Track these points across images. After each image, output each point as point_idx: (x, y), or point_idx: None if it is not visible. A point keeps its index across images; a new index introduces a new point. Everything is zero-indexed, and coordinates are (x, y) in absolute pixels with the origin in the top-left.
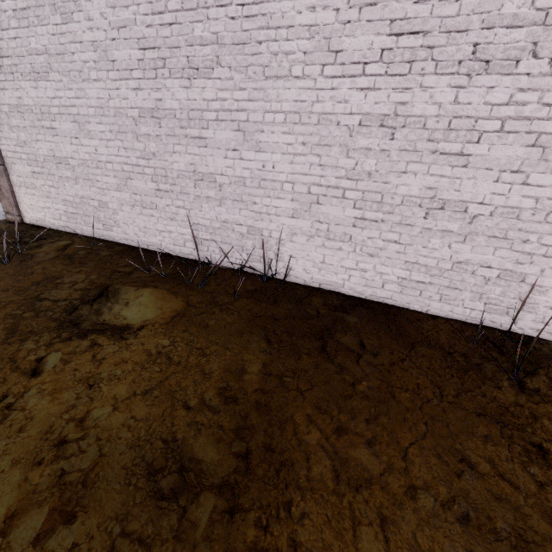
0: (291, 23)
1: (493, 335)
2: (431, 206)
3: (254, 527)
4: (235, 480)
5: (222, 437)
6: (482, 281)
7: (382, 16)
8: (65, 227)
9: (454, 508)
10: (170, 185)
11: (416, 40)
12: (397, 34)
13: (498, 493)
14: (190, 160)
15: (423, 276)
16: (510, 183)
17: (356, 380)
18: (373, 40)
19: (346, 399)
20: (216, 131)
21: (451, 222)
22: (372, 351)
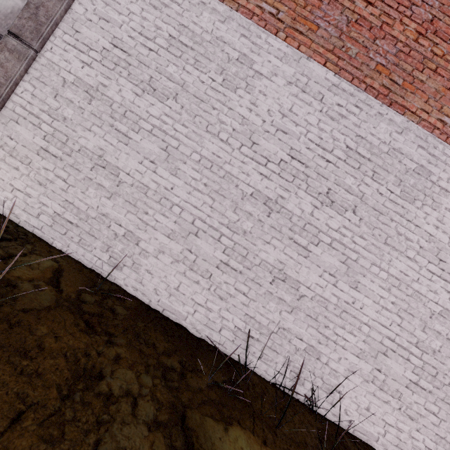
0: (419, 225)
1: None
2: None
3: None
4: None
5: None
6: None
7: None
8: (36, 227)
9: None
10: (243, 267)
11: None
12: None
13: None
14: (281, 258)
15: None
16: None
17: None
18: None
19: None
20: (323, 252)
21: None
22: None
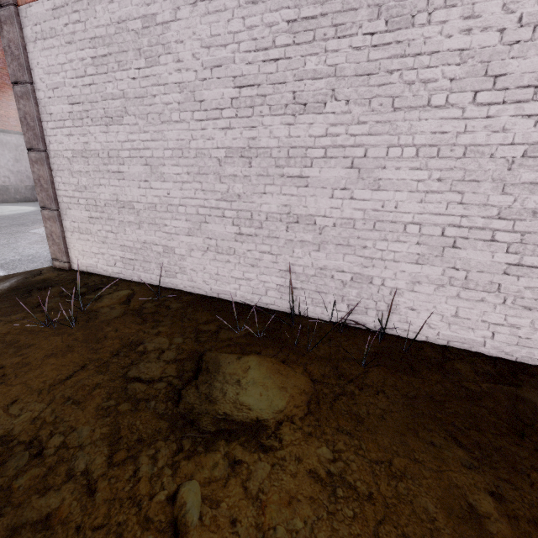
0: (436, 49)
1: None
2: None
3: None
4: None
5: None
6: None
7: None
8: (119, 273)
9: None
10: (255, 229)
11: None
12: None
13: None
14: (284, 201)
15: None
16: None
17: None
18: None
19: None
20: (321, 169)
21: None
22: None
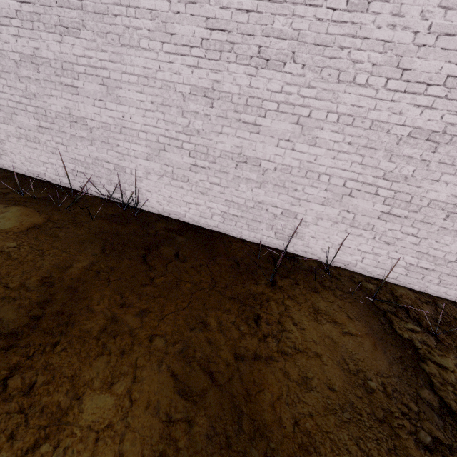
0: (138, 5)
1: (277, 254)
2: (239, 160)
3: (19, 355)
4: (22, 331)
5: (26, 306)
6: (272, 216)
7: (200, 13)
8: None
9: (175, 346)
10: (50, 124)
11: (223, 35)
12: (211, 29)
13: (211, 339)
14: (65, 104)
15: (237, 211)
16: (285, 148)
17: (157, 276)
18: (196, 30)
19: (141, 287)
20: (85, 82)
21: (252, 173)
22: (182, 259)
